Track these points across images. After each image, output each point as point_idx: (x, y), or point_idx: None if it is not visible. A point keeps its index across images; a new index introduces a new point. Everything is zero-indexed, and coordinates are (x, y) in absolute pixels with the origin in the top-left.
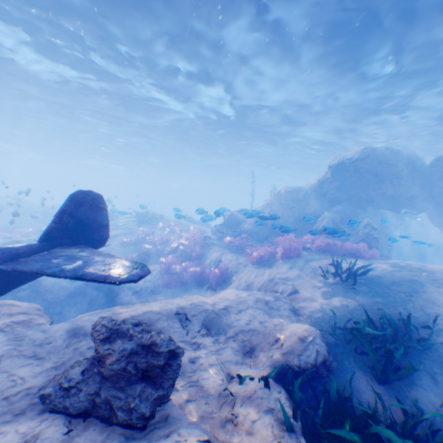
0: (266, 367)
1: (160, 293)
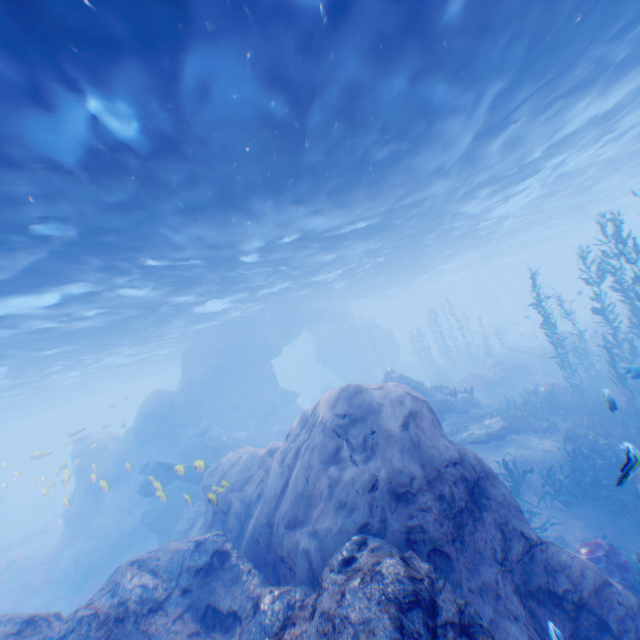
0: None
1: None
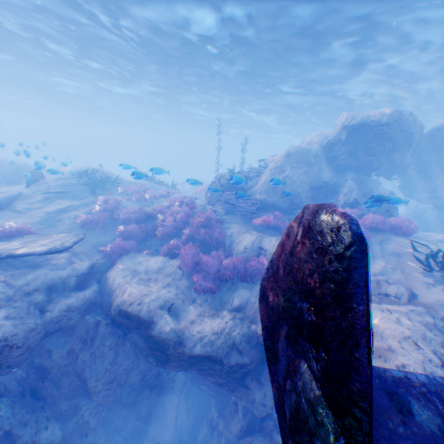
0: None
1: (198, 302)
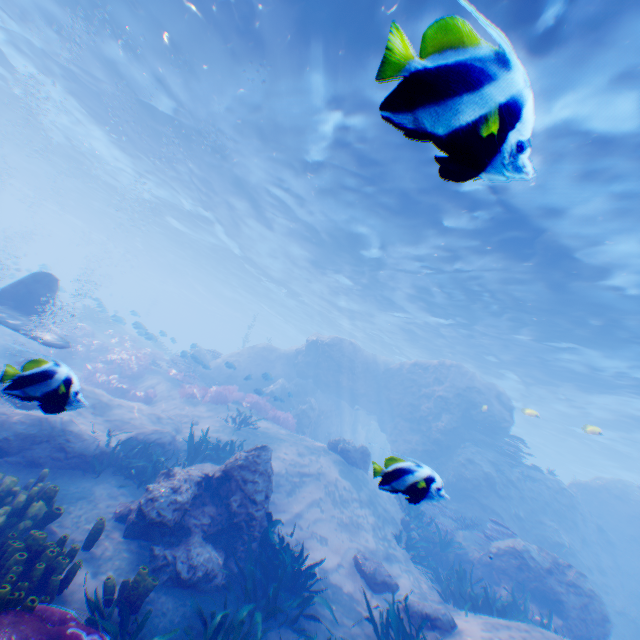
0: (121, 435)
1: None
